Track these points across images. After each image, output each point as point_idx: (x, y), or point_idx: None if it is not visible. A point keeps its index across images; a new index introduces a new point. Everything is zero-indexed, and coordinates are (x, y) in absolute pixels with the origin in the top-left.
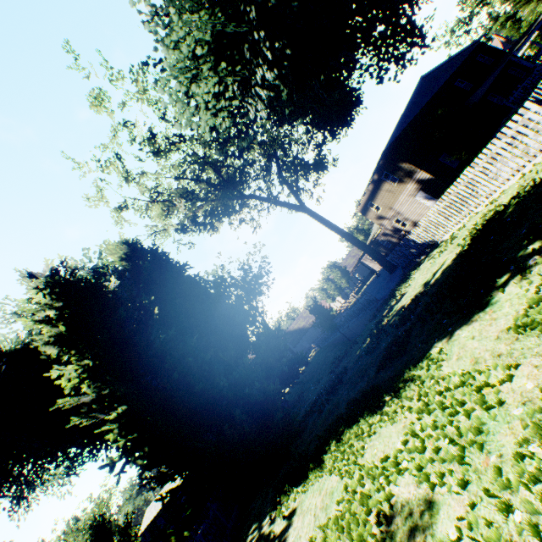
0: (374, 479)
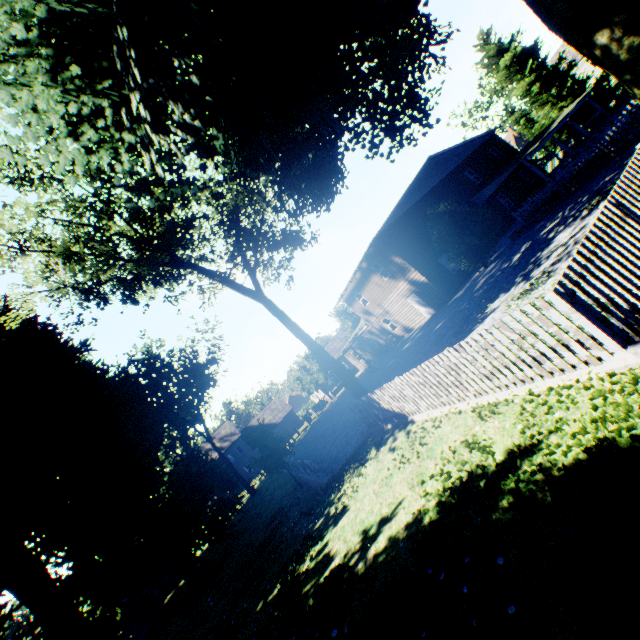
0: None
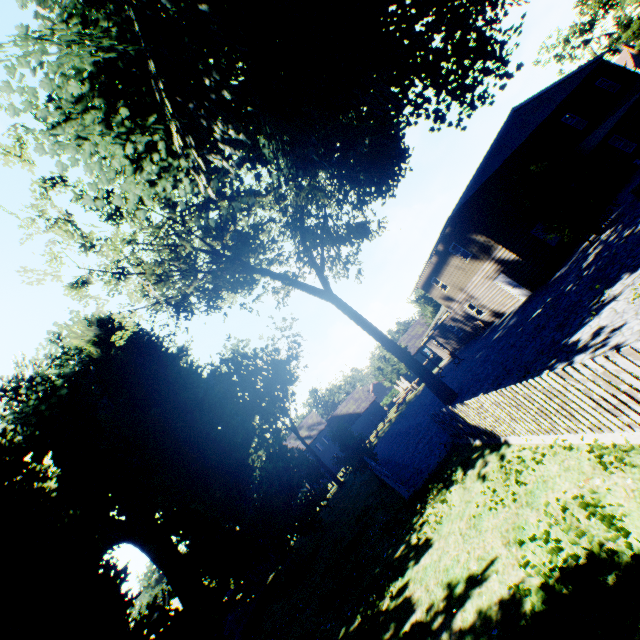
0: None
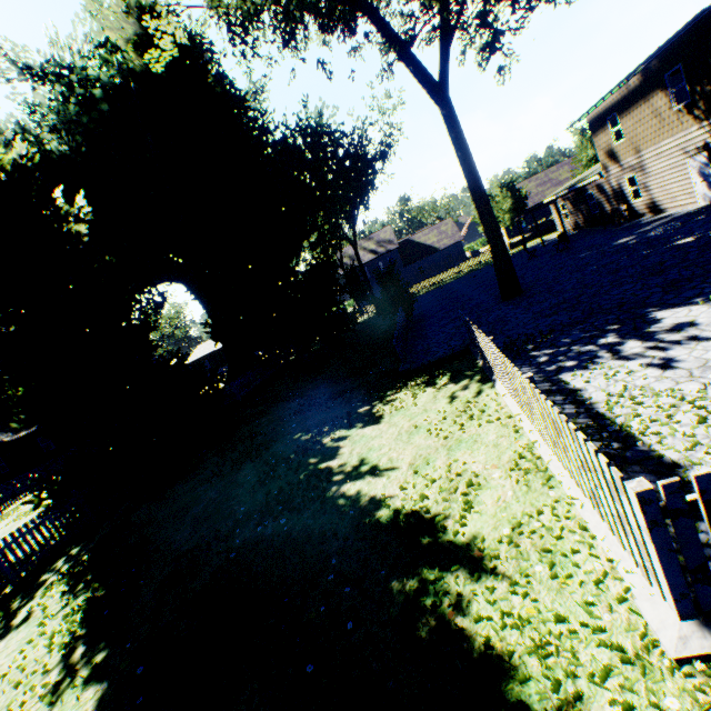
0: None
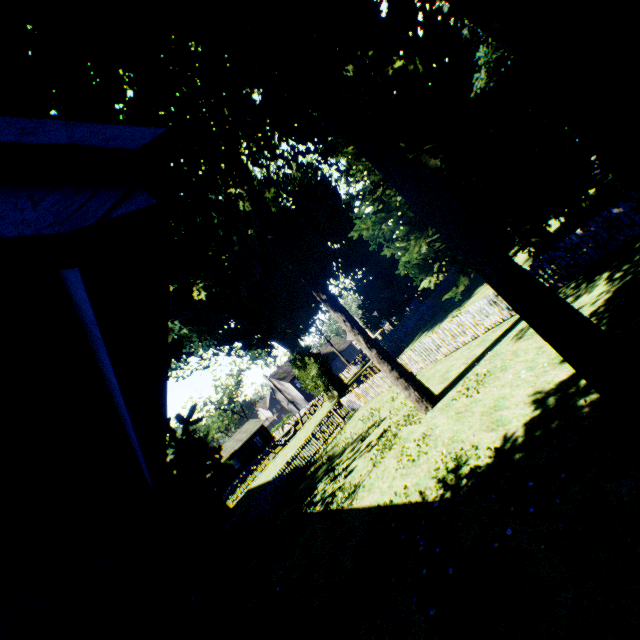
0: None
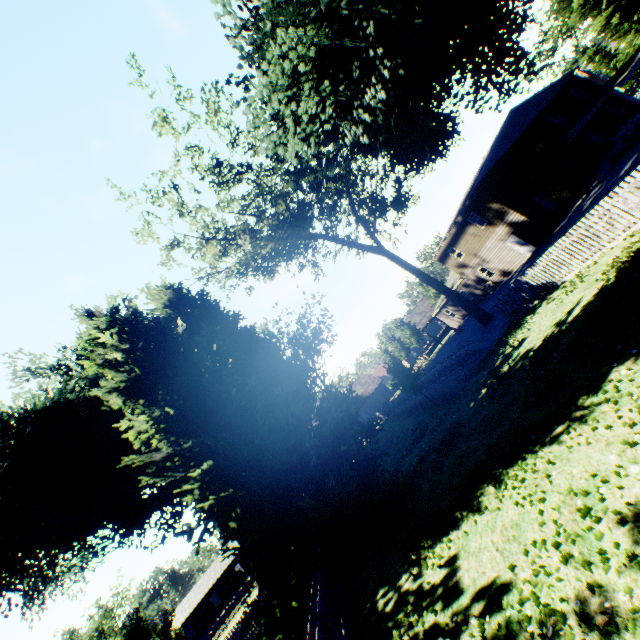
0: (587, 495)
